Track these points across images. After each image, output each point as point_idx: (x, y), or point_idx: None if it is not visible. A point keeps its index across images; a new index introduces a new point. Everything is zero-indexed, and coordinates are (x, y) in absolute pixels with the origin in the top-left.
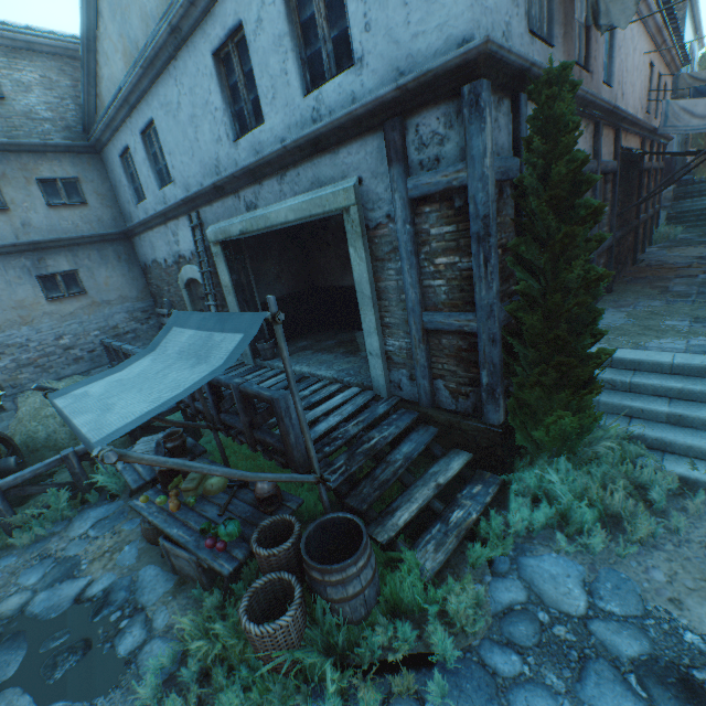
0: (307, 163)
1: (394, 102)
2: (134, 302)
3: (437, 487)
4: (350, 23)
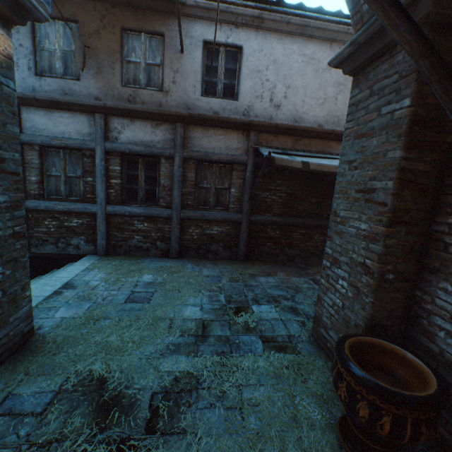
0: None
1: None
2: None
3: None
4: None
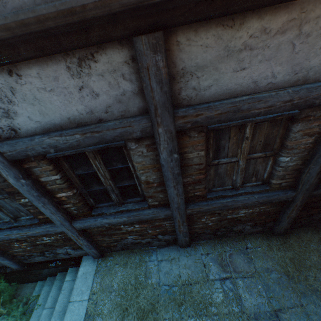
0: None
1: None
2: None
3: None
4: None
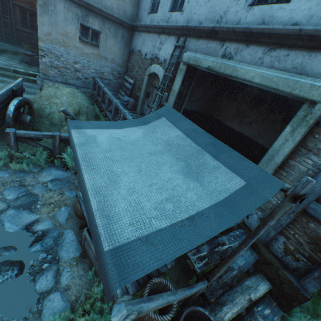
0: (303, 51)
1: None
2: (117, 66)
3: (249, 301)
4: None
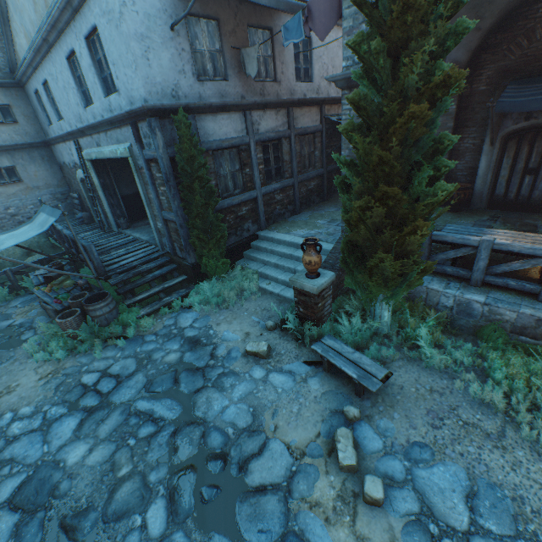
0: (113, 130)
1: (130, 116)
2: (55, 188)
3: (162, 288)
4: (112, 73)
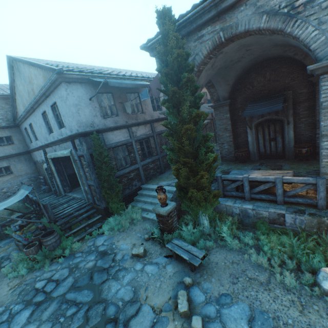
0: (63, 143)
1: (70, 137)
2: (31, 174)
3: (87, 223)
4: (62, 119)
